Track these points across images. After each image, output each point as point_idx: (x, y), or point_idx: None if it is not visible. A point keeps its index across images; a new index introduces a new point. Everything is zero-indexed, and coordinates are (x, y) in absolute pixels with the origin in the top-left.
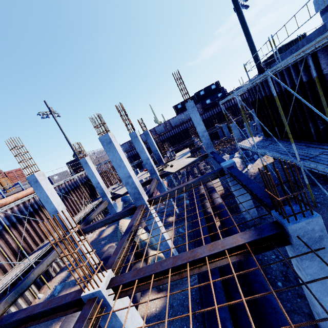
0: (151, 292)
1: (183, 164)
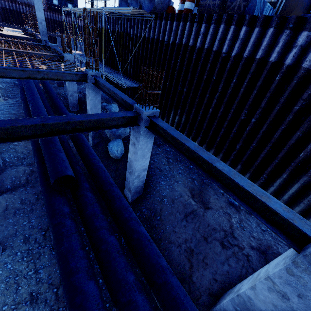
0: None
1: (15, 34)
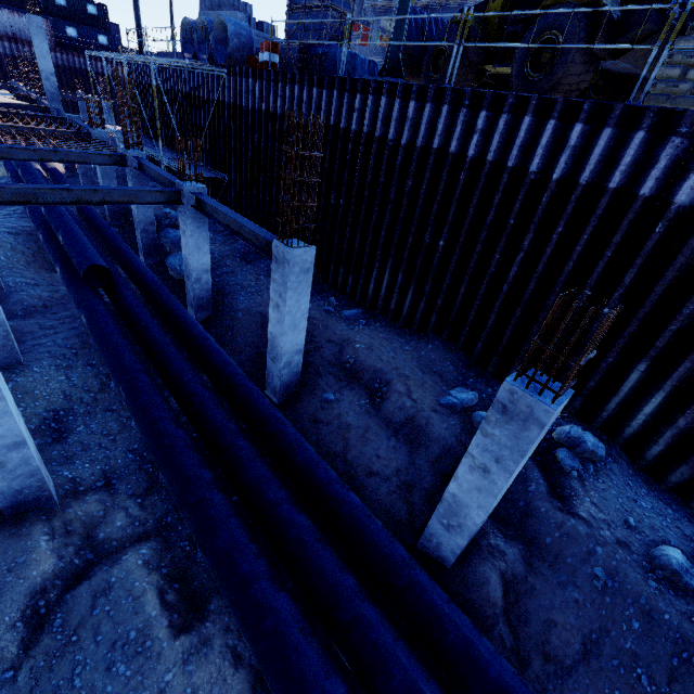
0: None
1: (2, 100)
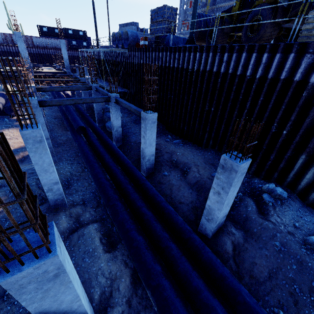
0: None
1: (51, 71)
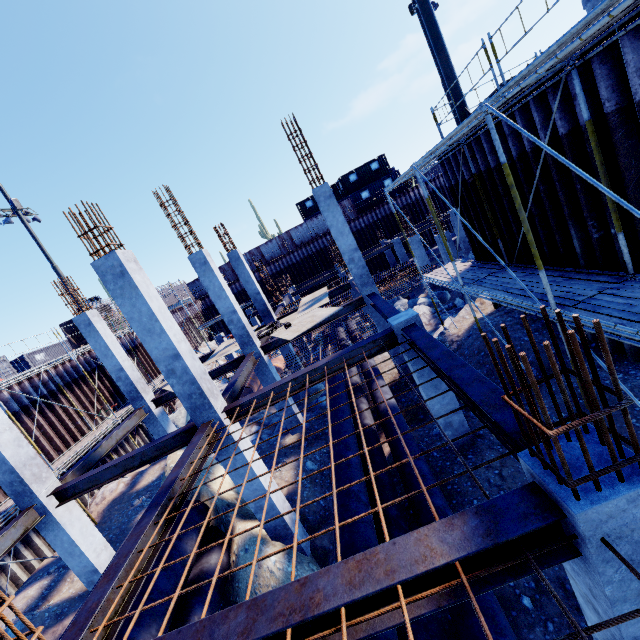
0: None
1: (311, 321)
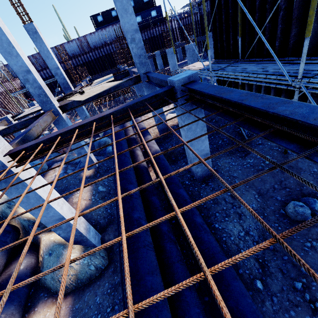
0: (44, 305)
1: (100, 89)
